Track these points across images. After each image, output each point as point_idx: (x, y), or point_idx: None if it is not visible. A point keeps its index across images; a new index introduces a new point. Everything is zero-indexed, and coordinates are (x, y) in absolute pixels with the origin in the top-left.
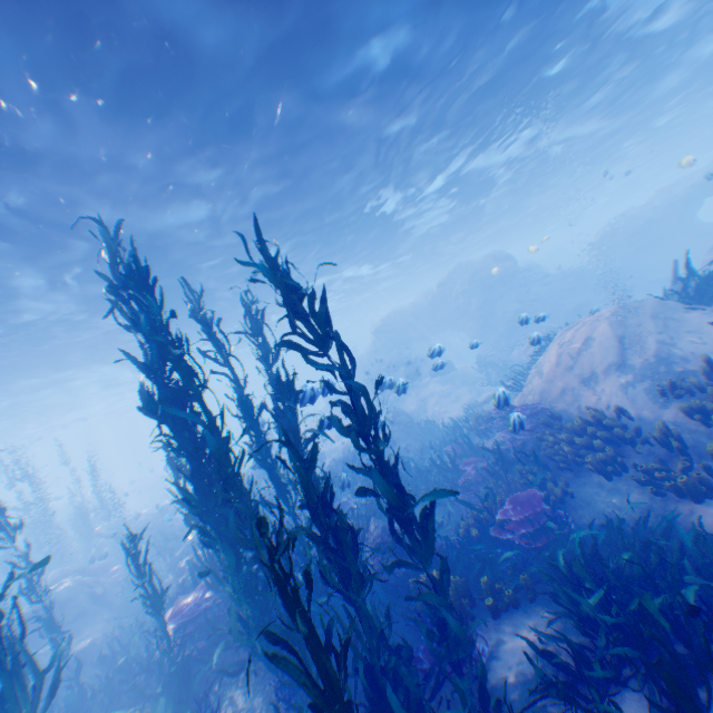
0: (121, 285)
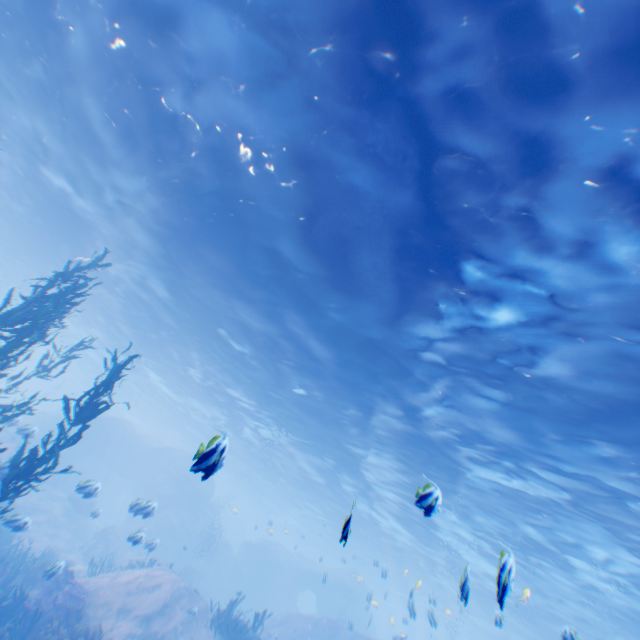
0: (67, 277)
